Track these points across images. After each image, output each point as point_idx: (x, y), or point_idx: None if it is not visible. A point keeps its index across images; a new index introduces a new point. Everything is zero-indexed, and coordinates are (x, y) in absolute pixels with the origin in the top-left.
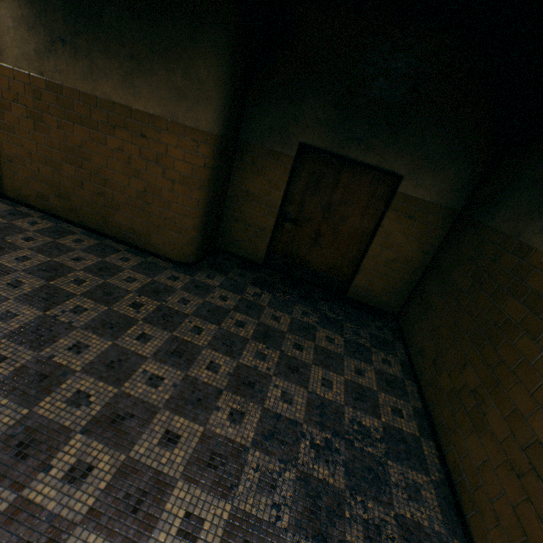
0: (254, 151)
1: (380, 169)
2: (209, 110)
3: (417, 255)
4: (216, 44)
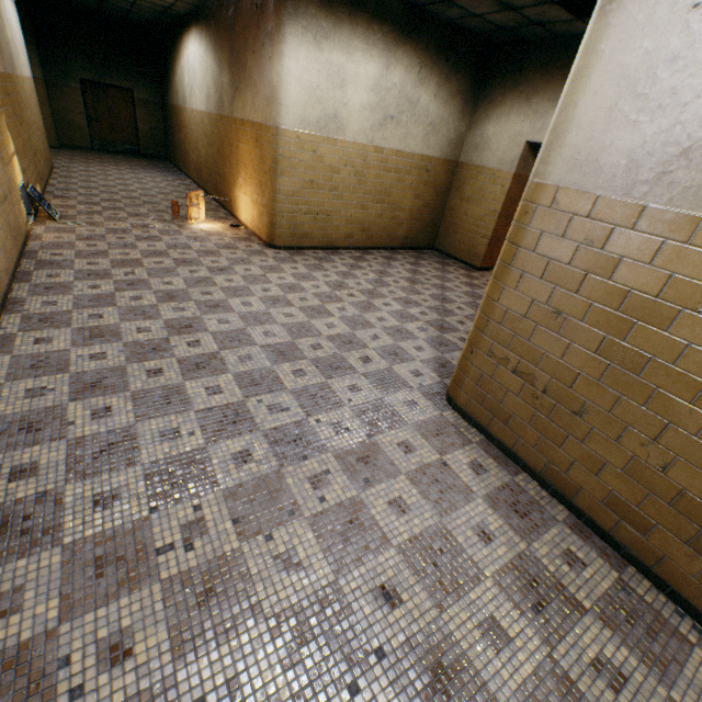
0: (58, 86)
1: (123, 88)
2: (38, 69)
3: (159, 126)
4: (31, 42)
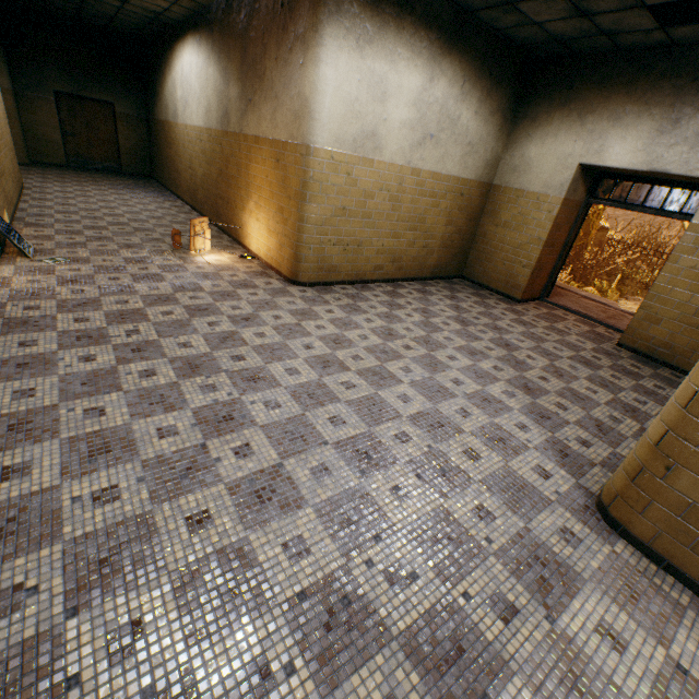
0: (29, 97)
1: (103, 101)
2: (6, 78)
3: (142, 142)
4: None
